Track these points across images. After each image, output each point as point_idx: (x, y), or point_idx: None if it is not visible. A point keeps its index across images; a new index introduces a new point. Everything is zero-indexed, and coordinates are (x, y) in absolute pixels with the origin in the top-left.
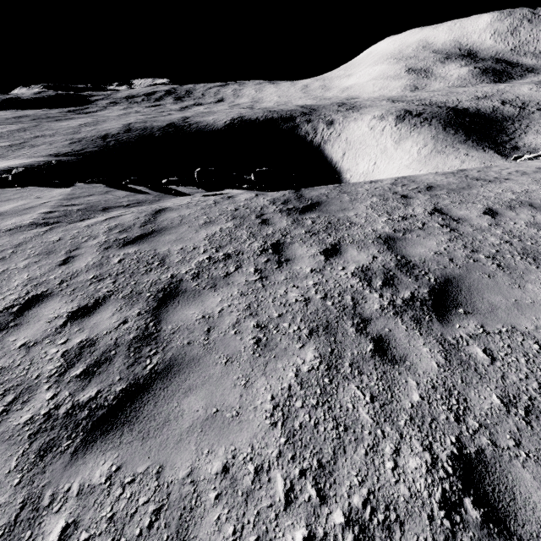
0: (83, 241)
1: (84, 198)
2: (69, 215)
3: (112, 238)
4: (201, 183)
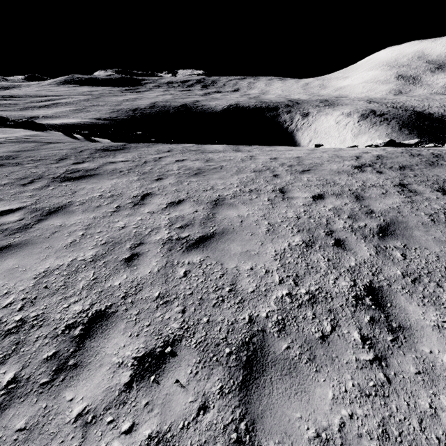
0: (1, 149)
1: (40, 137)
2: (19, 142)
3: (13, 150)
4: (117, 138)
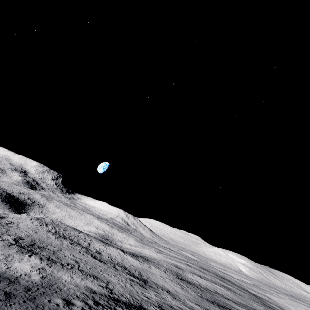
0: None
1: None
2: None
3: None
4: None
